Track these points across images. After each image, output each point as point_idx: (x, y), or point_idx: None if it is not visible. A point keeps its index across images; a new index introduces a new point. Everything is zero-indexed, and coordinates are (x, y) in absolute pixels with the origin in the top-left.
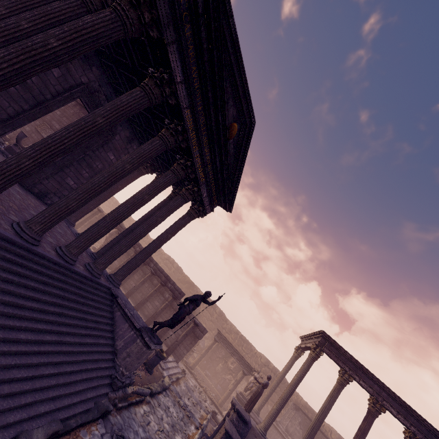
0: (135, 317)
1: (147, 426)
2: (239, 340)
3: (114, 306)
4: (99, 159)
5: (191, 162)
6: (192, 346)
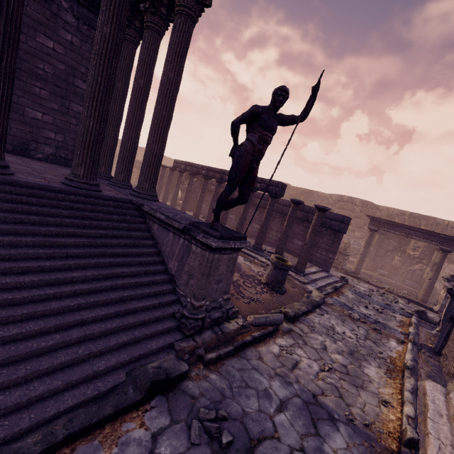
0: (176, 218)
1: (291, 373)
2: (409, 221)
3: (147, 221)
4: (36, 57)
5: None
6: (336, 245)
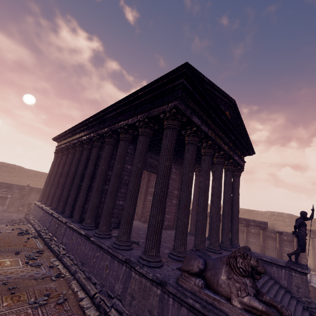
0: (273, 259)
1: None
2: None
3: None
4: None
5: (223, 151)
6: (305, 253)
